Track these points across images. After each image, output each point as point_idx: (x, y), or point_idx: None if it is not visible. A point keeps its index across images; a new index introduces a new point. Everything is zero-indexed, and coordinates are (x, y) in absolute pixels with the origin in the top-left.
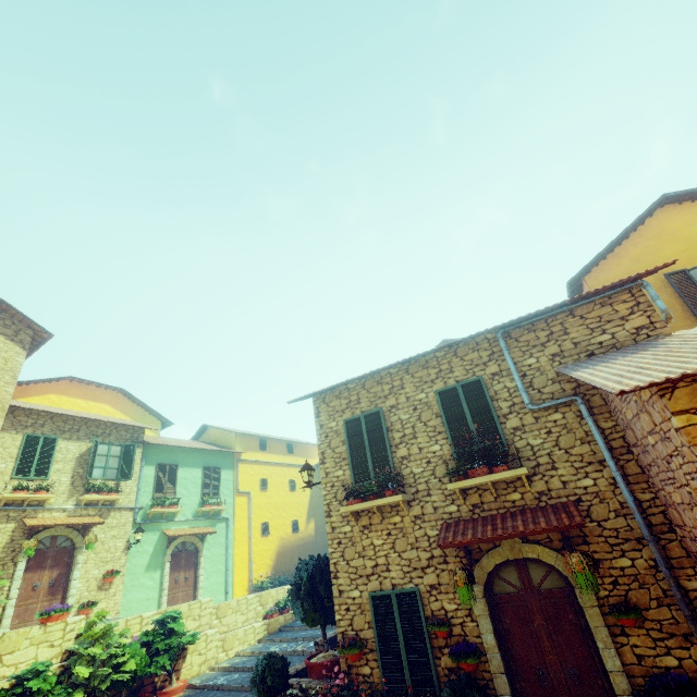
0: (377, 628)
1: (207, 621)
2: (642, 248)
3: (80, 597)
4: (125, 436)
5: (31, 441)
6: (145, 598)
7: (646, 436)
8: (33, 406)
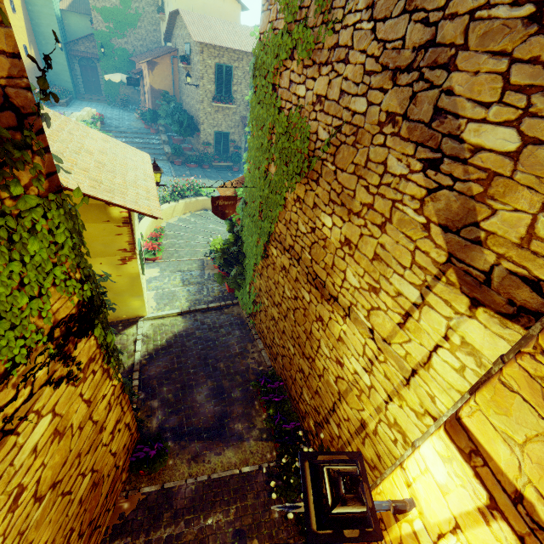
0: (215, 141)
1: None
2: None
3: None
4: None
5: None
6: None
7: None
8: None
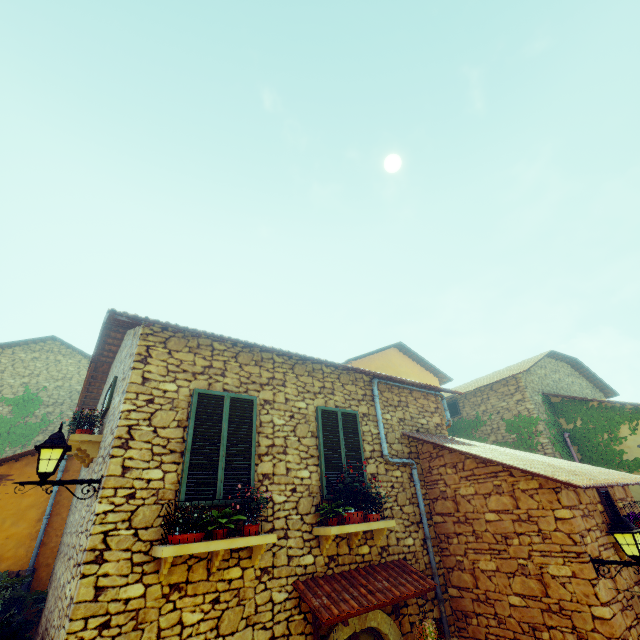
0: None
1: None
2: (381, 364)
3: None
4: None
5: None
6: None
7: (483, 512)
8: None
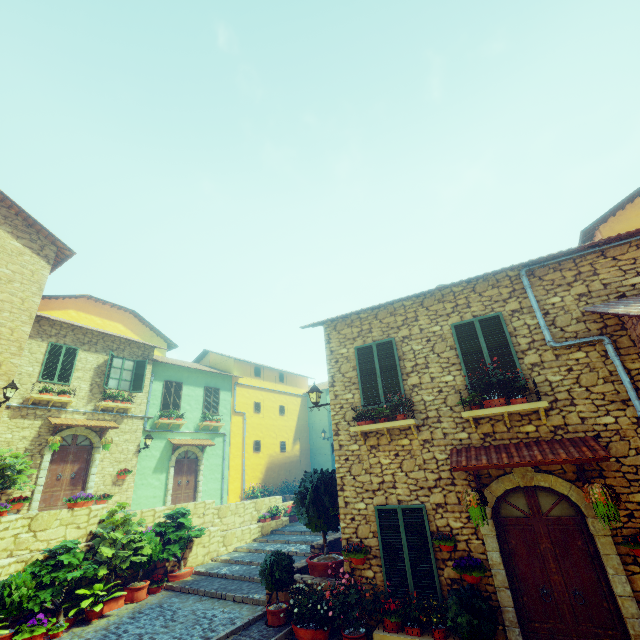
0: (381, 538)
1: (210, 519)
2: None
3: (97, 489)
4: (137, 352)
5: (54, 349)
6: (152, 496)
7: None
8: (56, 318)
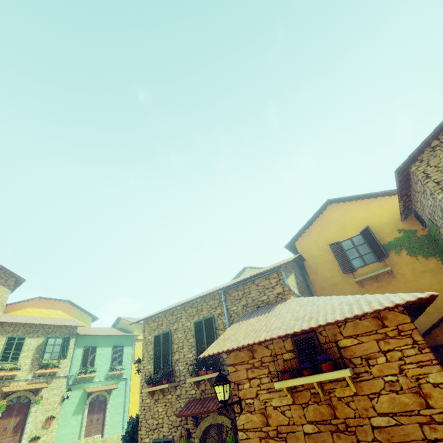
0: None
1: None
2: (321, 227)
3: (31, 433)
4: (65, 331)
5: (10, 340)
6: (71, 432)
7: None
8: (13, 320)
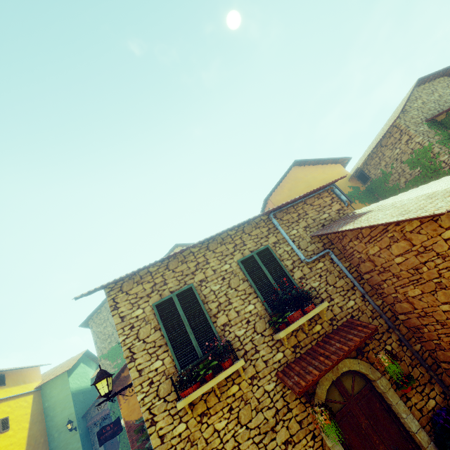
0: None
1: None
2: (291, 185)
3: None
4: None
5: None
6: None
7: (392, 259)
8: None
